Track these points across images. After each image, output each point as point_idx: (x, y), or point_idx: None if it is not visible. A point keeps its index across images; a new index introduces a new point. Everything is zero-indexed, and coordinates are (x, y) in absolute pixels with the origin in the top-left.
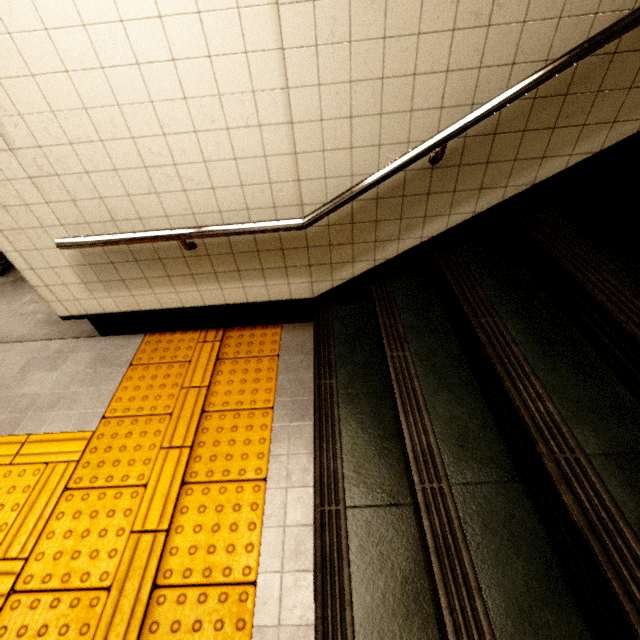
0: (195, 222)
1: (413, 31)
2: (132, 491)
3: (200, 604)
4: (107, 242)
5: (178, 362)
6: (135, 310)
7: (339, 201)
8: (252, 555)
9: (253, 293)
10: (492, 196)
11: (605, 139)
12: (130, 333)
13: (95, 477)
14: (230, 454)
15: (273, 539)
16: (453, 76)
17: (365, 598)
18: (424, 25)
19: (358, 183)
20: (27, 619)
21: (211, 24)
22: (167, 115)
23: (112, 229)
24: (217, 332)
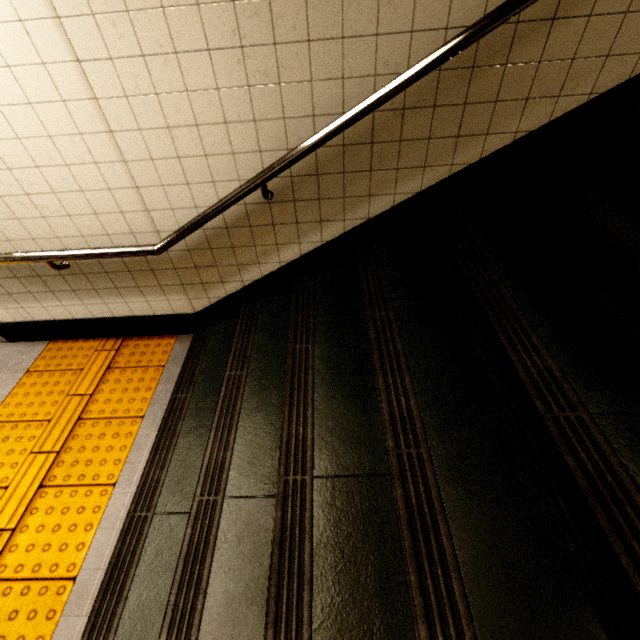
0: (62, 244)
1: (212, 86)
2: None
3: (22, 596)
4: None
5: (71, 370)
6: (29, 320)
7: (181, 232)
8: (81, 553)
9: (137, 308)
10: (334, 228)
11: (422, 181)
12: (35, 340)
13: None
14: (91, 460)
15: (104, 539)
16: (262, 125)
17: (139, 594)
18: (220, 81)
19: (196, 216)
20: None
21: (23, 76)
22: (6, 152)
23: None
24: (116, 341)
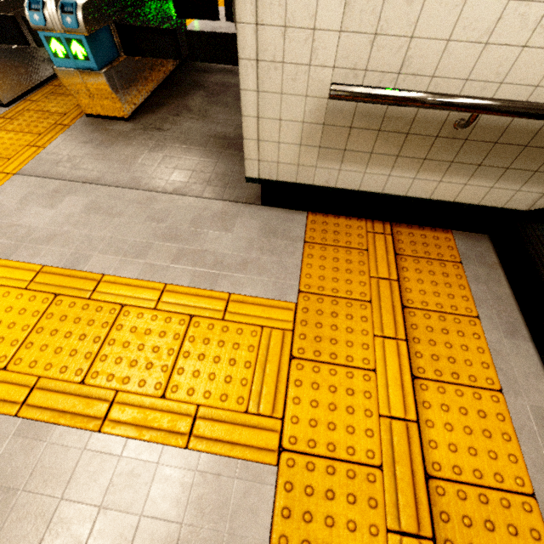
0: (492, 94)
1: None
2: (362, 374)
3: (483, 504)
4: (394, 99)
5: (355, 249)
6: (328, 186)
7: None
8: (518, 466)
9: (469, 193)
10: None
11: None
12: (292, 208)
13: (317, 351)
14: (451, 357)
15: (533, 455)
16: None
17: None
18: None
19: None
20: (309, 480)
21: None
22: None
23: (387, 84)
24: (383, 225)
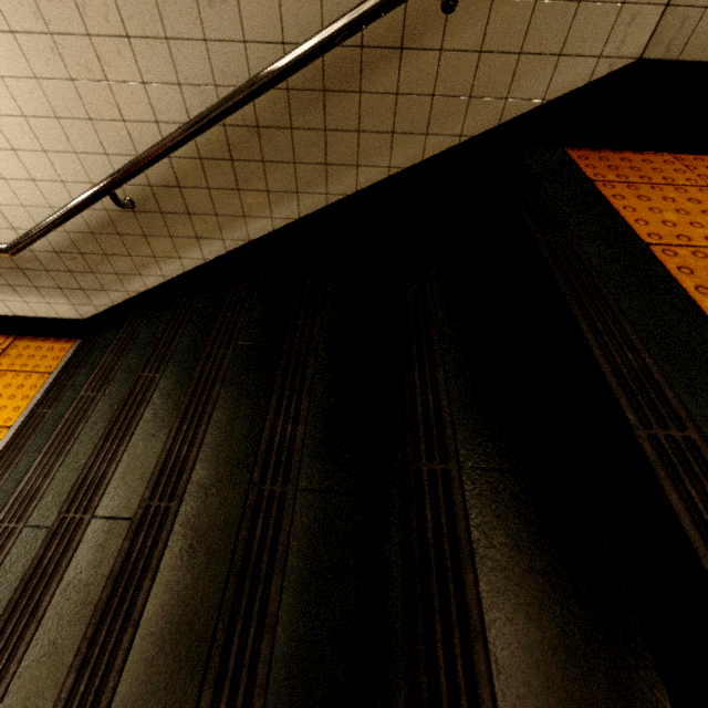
0: None
1: (29, 74)
2: None
3: None
4: None
5: None
6: None
7: (30, 234)
8: None
9: (16, 307)
10: (214, 246)
11: (299, 208)
12: None
13: None
14: None
15: None
16: (100, 125)
17: None
18: (37, 70)
19: (45, 218)
20: None
21: None
22: None
23: None
24: (6, 339)
